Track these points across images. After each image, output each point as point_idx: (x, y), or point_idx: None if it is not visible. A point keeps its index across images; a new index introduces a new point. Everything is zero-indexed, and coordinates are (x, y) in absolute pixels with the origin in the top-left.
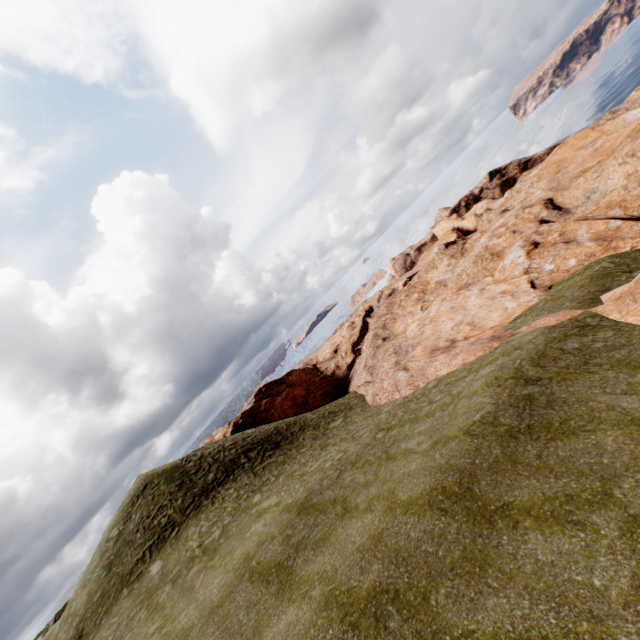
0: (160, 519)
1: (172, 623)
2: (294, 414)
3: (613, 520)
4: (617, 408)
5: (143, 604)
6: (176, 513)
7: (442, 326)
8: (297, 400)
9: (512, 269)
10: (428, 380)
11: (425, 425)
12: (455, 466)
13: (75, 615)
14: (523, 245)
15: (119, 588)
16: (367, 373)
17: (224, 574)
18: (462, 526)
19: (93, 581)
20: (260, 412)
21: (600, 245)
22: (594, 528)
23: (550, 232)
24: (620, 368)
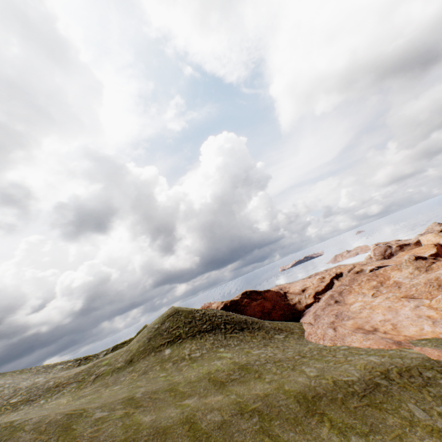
0: (176, 332)
1: (171, 377)
2: (259, 316)
3: (358, 441)
4: (411, 413)
5: (159, 364)
6: (183, 333)
7: (374, 315)
8: (264, 309)
9: None
10: (344, 344)
11: (321, 365)
12: (316, 389)
13: (131, 351)
14: None
15: (151, 351)
16: (312, 317)
17: (197, 372)
18: (301, 410)
19: (142, 341)
20: (241, 305)
21: None
22: (349, 439)
23: None
24: (437, 399)
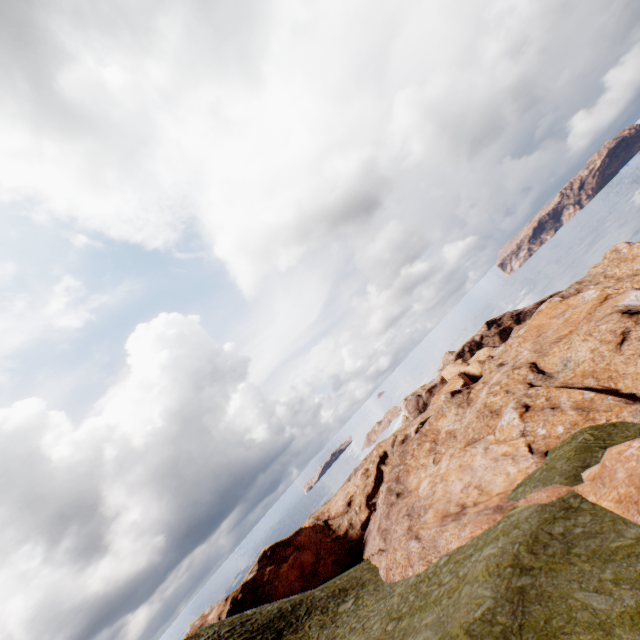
0: None
1: None
2: (301, 588)
3: None
4: (590, 608)
5: None
6: None
7: (452, 486)
8: (305, 568)
9: (509, 430)
10: (440, 554)
11: (433, 616)
12: None
13: None
14: (515, 407)
15: None
16: (380, 538)
17: None
18: None
19: None
20: (263, 584)
21: (580, 414)
22: None
23: (537, 396)
24: (594, 560)
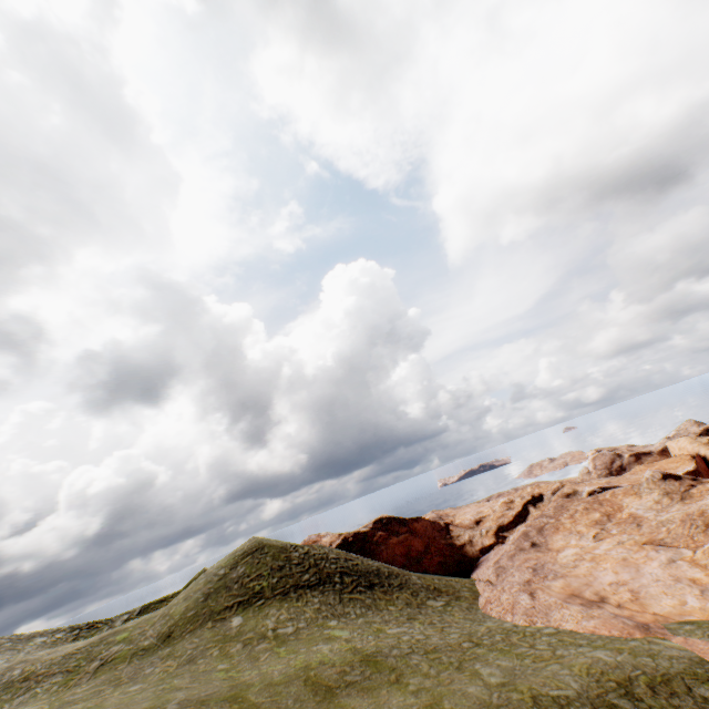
0: (255, 584)
1: (237, 672)
2: (402, 564)
3: None
4: None
5: (218, 644)
6: (268, 588)
7: (600, 573)
8: (411, 551)
9: None
10: (548, 623)
11: (509, 663)
12: None
13: (172, 616)
14: None
15: (207, 618)
16: (493, 571)
17: (286, 664)
18: None
19: (193, 599)
20: (371, 541)
21: None
22: None
23: None
24: None
